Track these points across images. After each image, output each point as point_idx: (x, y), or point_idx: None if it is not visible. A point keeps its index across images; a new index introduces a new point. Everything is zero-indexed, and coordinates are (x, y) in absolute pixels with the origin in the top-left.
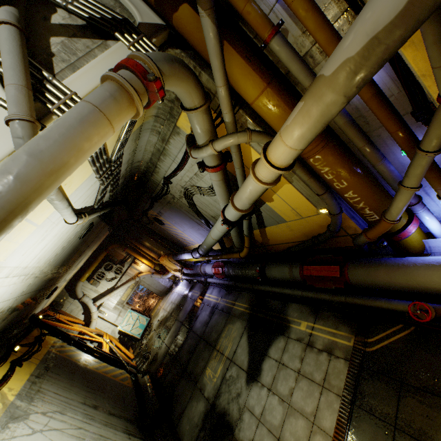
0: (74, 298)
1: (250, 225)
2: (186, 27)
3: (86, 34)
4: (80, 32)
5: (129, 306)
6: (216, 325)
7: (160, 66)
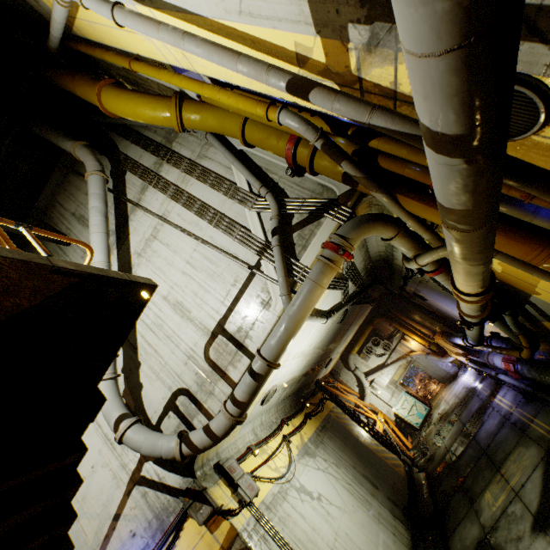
0: (347, 369)
1: (517, 321)
2: (366, 192)
3: (309, 222)
4: (306, 222)
5: (403, 388)
6: (503, 442)
7: (349, 236)
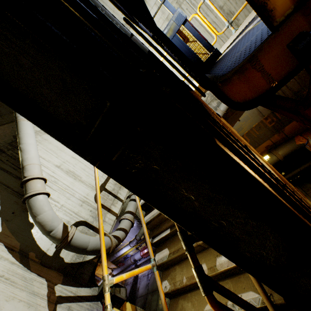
0: None
1: None
2: None
3: None
4: None
5: None
6: (154, 279)
7: None
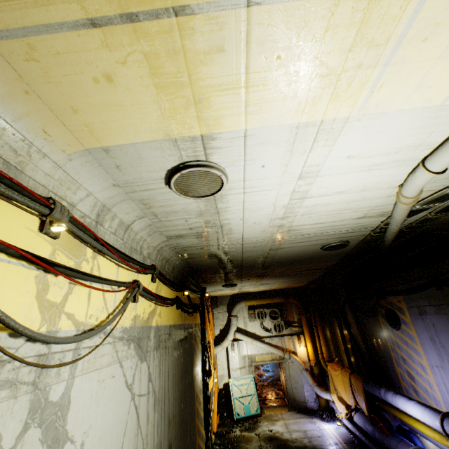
0: (227, 310)
1: None
2: None
3: None
4: None
5: (254, 372)
6: None
7: None
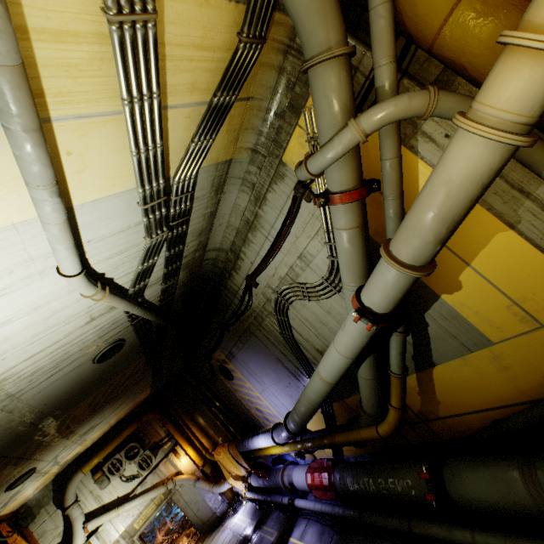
0: (57, 505)
1: (405, 350)
2: None
3: None
4: None
5: None
6: None
7: None
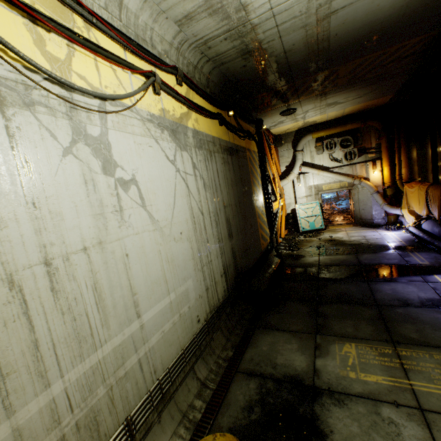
0: (292, 147)
1: None
2: None
3: None
4: None
5: (320, 200)
6: (427, 325)
7: None
